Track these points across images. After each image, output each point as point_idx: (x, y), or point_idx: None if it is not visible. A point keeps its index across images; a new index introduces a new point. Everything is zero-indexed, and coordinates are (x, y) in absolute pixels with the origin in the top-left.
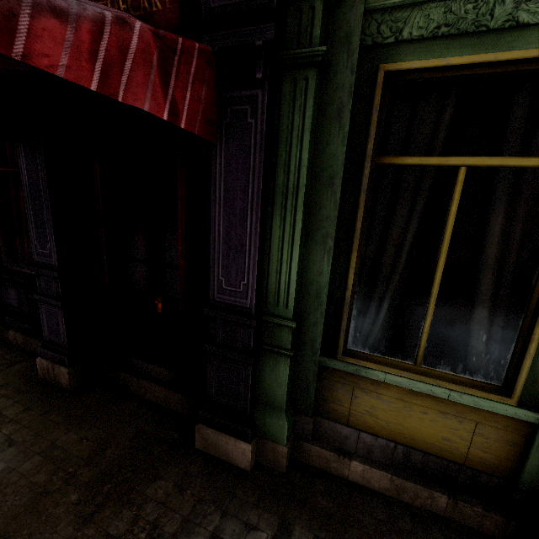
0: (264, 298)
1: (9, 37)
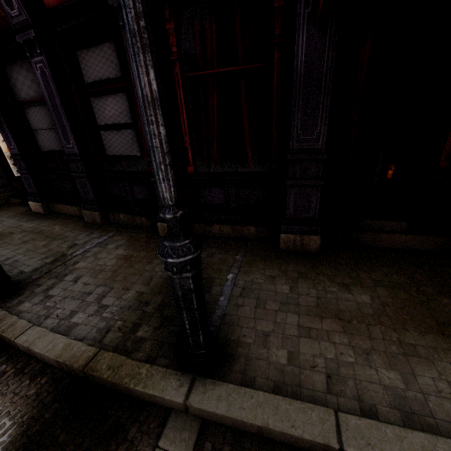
0: None
1: None
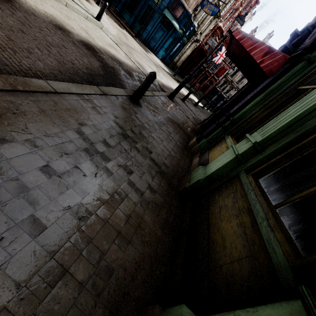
0: (236, 115)
1: (241, 40)
